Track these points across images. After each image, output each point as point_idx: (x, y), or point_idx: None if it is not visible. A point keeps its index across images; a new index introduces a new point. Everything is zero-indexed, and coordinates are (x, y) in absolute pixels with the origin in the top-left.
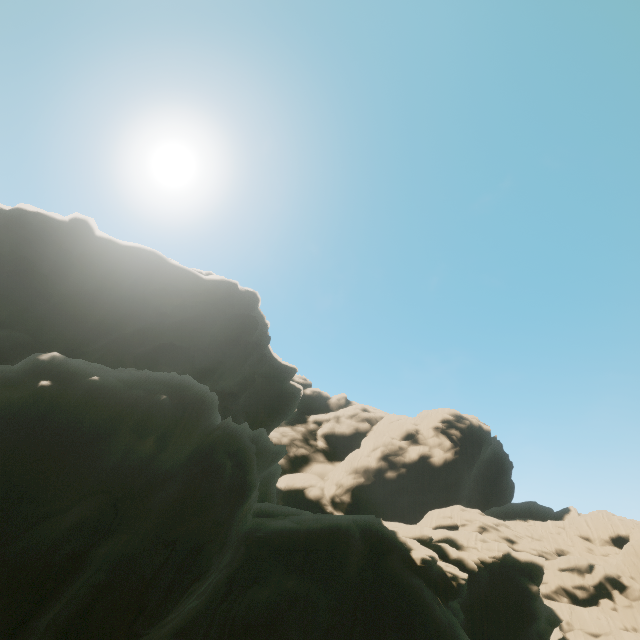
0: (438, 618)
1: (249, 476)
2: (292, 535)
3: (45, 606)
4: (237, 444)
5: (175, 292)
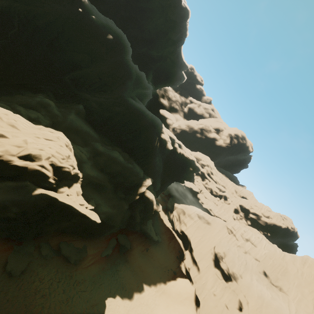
0: (154, 144)
1: (128, 80)
2: (132, 104)
3: (73, 72)
4: (129, 69)
5: None
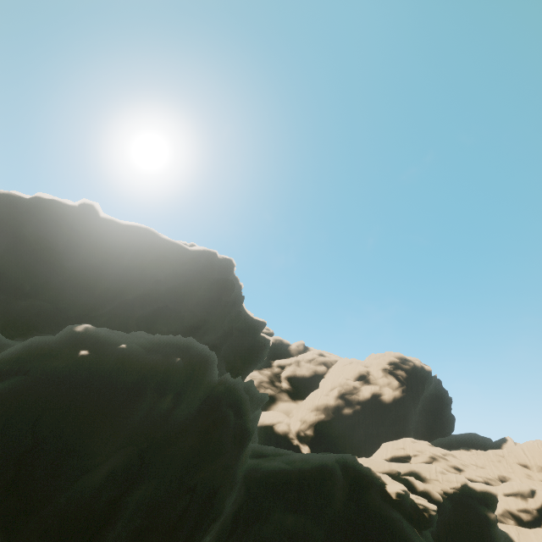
0: None
1: (248, 424)
2: (286, 475)
3: None
4: (235, 396)
5: (167, 262)
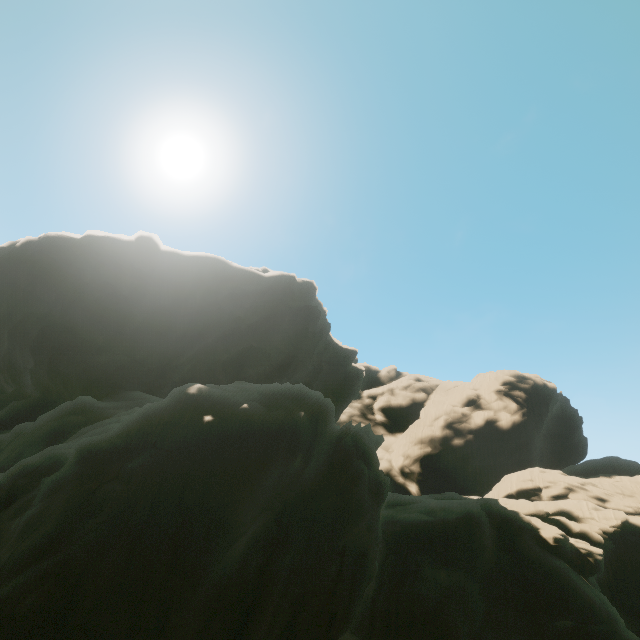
0: (591, 598)
1: (381, 476)
2: (429, 528)
3: (252, 619)
4: (362, 446)
5: (243, 295)
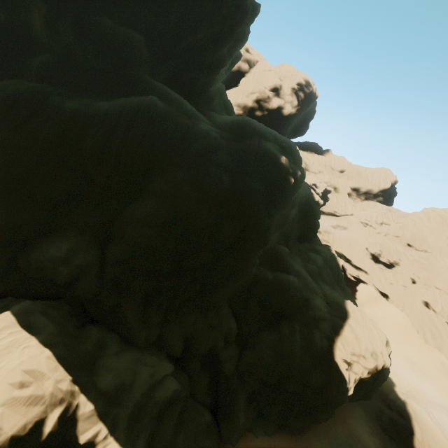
0: (319, 216)
1: None
2: None
3: None
4: None
5: None
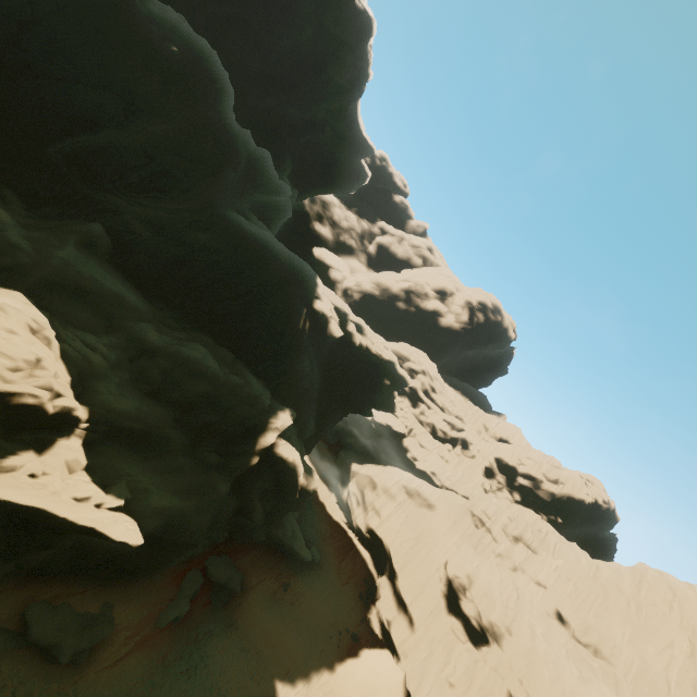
0: (297, 325)
1: (227, 166)
2: (240, 226)
3: (72, 136)
4: (229, 138)
5: None
